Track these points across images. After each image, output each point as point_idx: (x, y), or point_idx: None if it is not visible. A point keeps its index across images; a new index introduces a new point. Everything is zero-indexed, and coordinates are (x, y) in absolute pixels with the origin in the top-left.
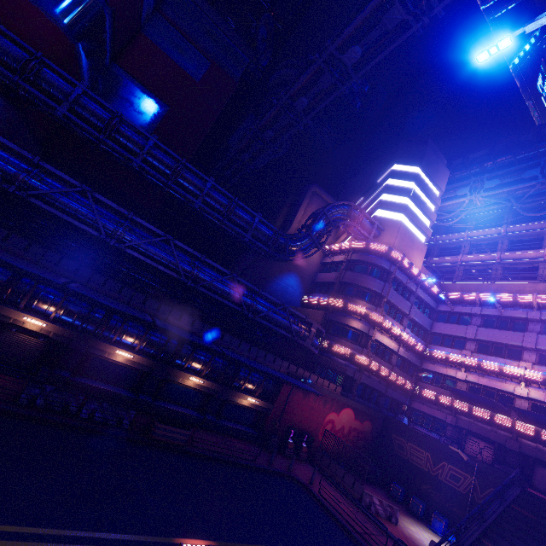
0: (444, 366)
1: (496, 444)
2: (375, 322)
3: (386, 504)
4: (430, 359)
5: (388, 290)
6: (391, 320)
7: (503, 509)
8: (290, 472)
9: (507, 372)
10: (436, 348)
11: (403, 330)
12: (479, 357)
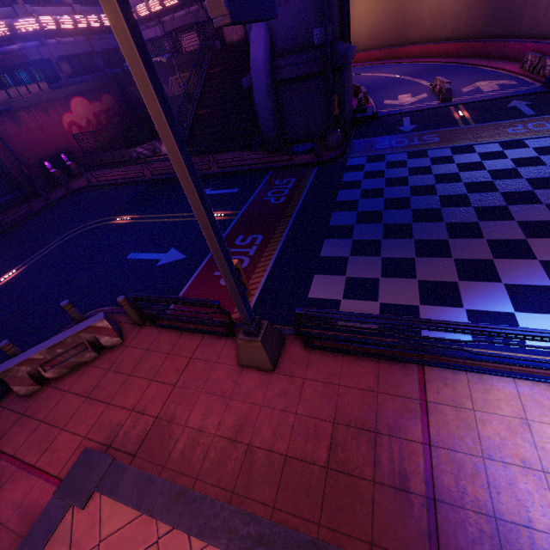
0: None
1: (195, 25)
2: None
3: (147, 146)
4: None
5: None
6: None
7: (204, 80)
8: (70, 190)
9: None
10: None
11: None
12: None
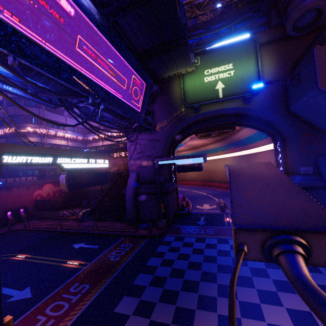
0: (94, 143)
1: (118, 164)
2: (44, 134)
3: (71, 210)
4: (89, 142)
5: (44, 113)
6: (55, 129)
7: (112, 185)
8: (10, 230)
9: (114, 135)
10: (89, 136)
11: (65, 133)
12: (105, 133)
